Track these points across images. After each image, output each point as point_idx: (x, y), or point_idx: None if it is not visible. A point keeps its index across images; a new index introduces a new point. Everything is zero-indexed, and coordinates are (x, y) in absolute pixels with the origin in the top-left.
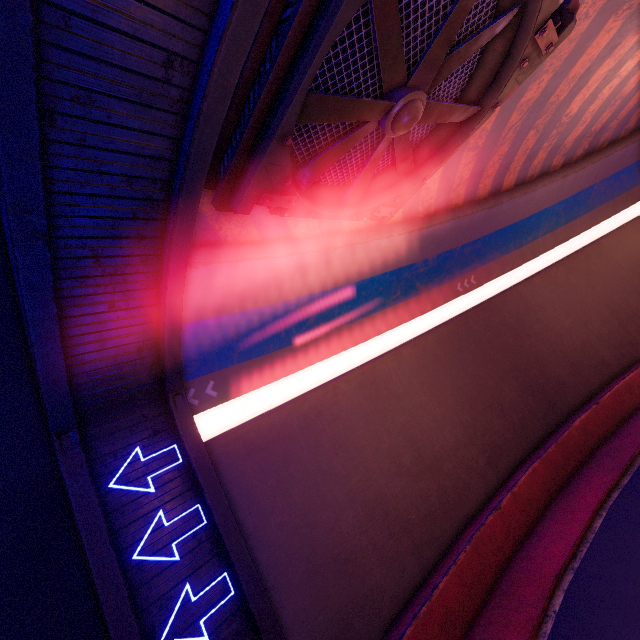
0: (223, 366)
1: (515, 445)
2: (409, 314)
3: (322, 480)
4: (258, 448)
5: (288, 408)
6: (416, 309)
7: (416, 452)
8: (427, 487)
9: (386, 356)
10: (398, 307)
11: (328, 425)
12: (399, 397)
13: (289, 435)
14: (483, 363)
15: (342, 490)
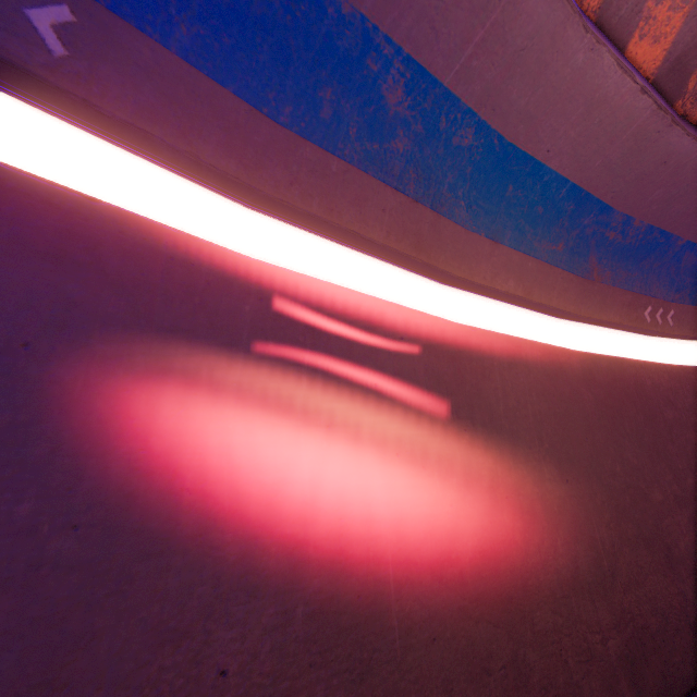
0: (131, 16)
1: (681, 646)
2: (559, 296)
3: (236, 471)
4: (100, 273)
5: (253, 265)
6: (572, 298)
7: (490, 546)
8: (488, 645)
9: (495, 334)
10: (548, 270)
11: (326, 364)
12: (493, 416)
13: (216, 315)
14: (652, 455)
15: (277, 531)
